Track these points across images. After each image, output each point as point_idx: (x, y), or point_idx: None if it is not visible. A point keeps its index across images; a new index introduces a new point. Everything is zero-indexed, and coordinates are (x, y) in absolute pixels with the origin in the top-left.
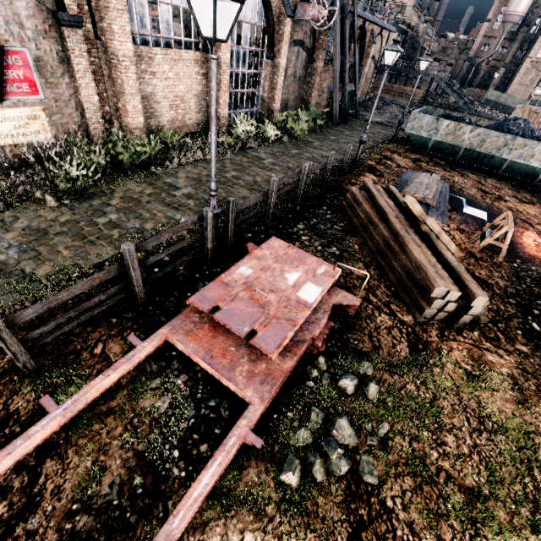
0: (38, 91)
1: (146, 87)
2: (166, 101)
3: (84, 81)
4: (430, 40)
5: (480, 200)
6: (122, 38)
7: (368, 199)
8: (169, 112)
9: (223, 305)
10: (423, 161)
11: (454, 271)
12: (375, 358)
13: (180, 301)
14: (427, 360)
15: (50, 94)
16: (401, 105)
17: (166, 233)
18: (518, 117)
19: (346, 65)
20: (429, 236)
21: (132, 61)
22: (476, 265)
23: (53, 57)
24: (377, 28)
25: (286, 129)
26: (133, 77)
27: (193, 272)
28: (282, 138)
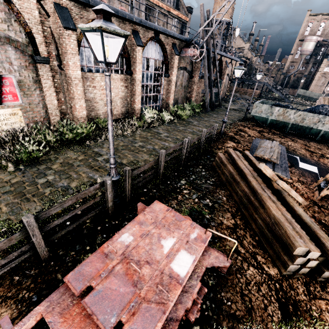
0: (18, 99)
1: (90, 94)
2: (102, 101)
3: (49, 92)
4: (260, 65)
5: (309, 158)
6: (75, 68)
7: (230, 161)
8: (104, 107)
9: (97, 284)
10: (265, 131)
11: (308, 227)
12: (249, 326)
13: (79, 255)
14: (301, 328)
15: (26, 100)
16: (246, 99)
17: (70, 200)
18: (321, 103)
19: (211, 79)
20: (281, 193)
21: (80, 80)
22: (320, 212)
23: (30, 80)
24: (229, 59)
25: (176, 115)
26: (81, 89)
27: (96, 225)
28: (174, 120)
